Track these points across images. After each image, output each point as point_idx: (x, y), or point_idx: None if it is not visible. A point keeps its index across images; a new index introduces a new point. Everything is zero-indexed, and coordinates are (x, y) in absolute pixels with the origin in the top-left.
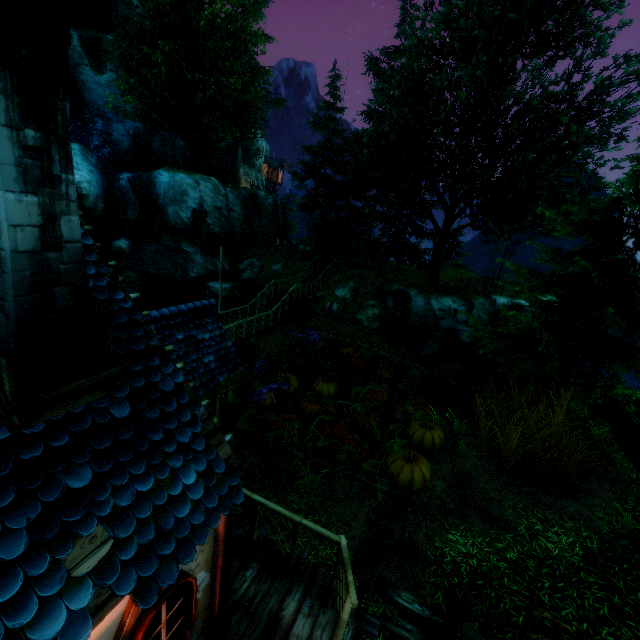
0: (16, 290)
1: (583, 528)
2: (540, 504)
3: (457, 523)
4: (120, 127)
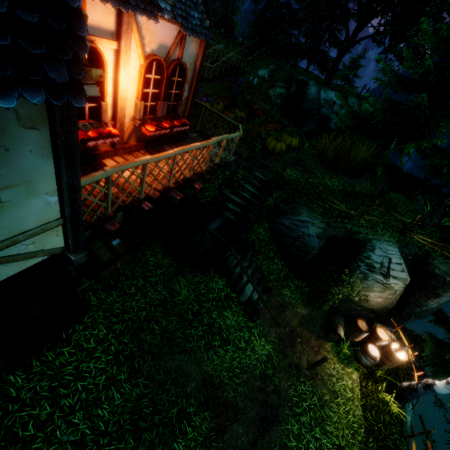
0: None
1: (347, 185)
2: (332, 173)
3: (290, 167)
4: None
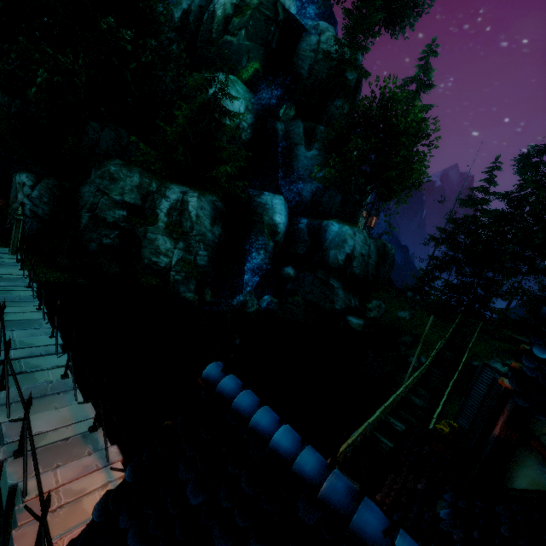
0: None
1: None
2: None
3: None
4: (308, 186)
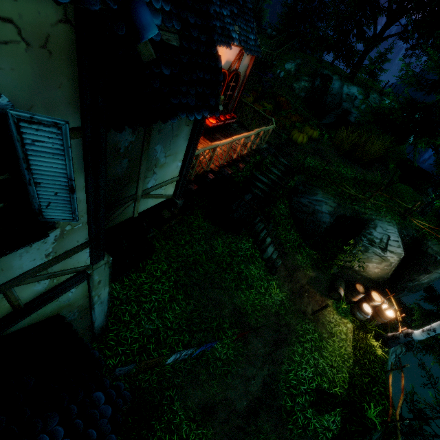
0: None
1: (359, 174)
2: (347, 163)
3: (310, 156)
4: None
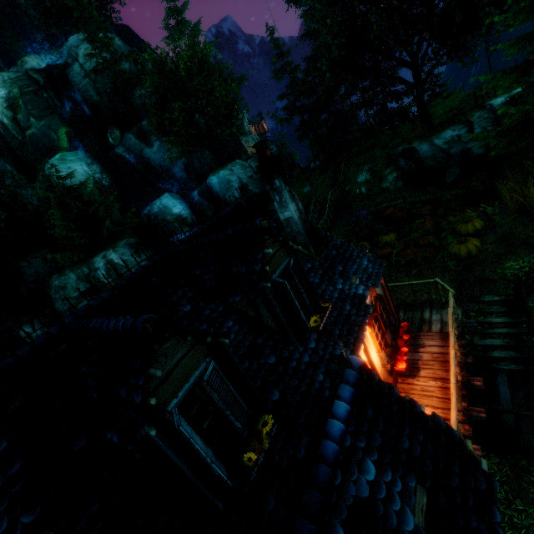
0: (302, 227)
1: None
2: None
3: (509, 258)
4: (176, 168)
